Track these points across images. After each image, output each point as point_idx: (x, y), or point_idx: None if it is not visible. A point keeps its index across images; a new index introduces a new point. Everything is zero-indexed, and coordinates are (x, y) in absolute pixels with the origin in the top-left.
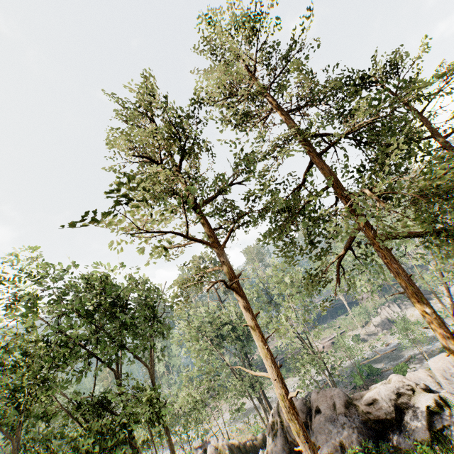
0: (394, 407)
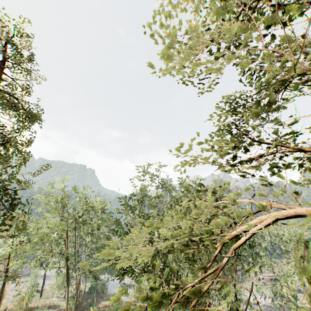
0: None
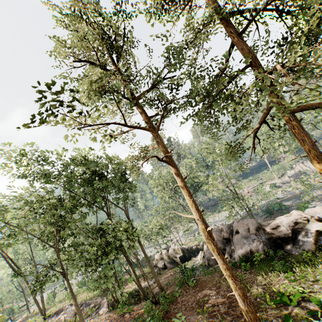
0: (291, 230)
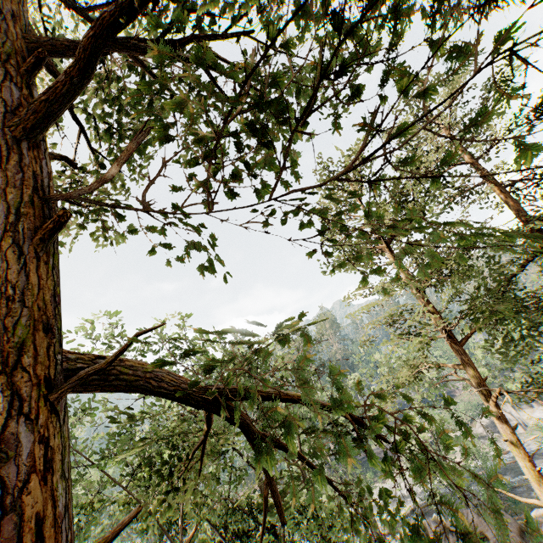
0: None
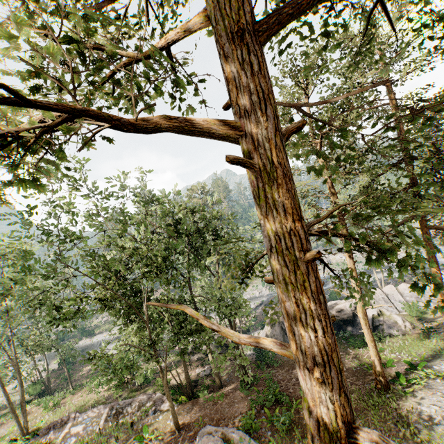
0: (352, 314)
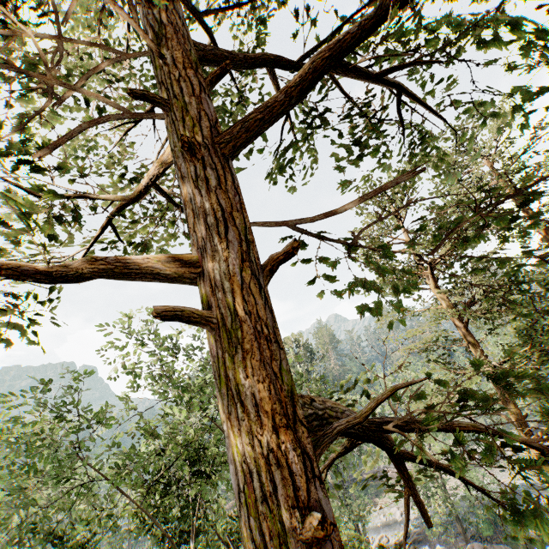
0: None
